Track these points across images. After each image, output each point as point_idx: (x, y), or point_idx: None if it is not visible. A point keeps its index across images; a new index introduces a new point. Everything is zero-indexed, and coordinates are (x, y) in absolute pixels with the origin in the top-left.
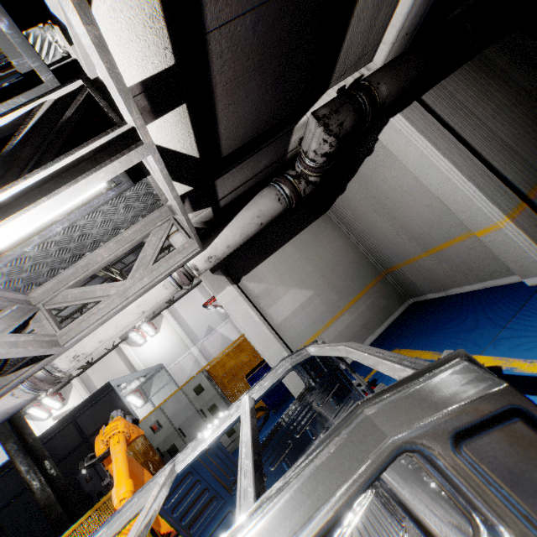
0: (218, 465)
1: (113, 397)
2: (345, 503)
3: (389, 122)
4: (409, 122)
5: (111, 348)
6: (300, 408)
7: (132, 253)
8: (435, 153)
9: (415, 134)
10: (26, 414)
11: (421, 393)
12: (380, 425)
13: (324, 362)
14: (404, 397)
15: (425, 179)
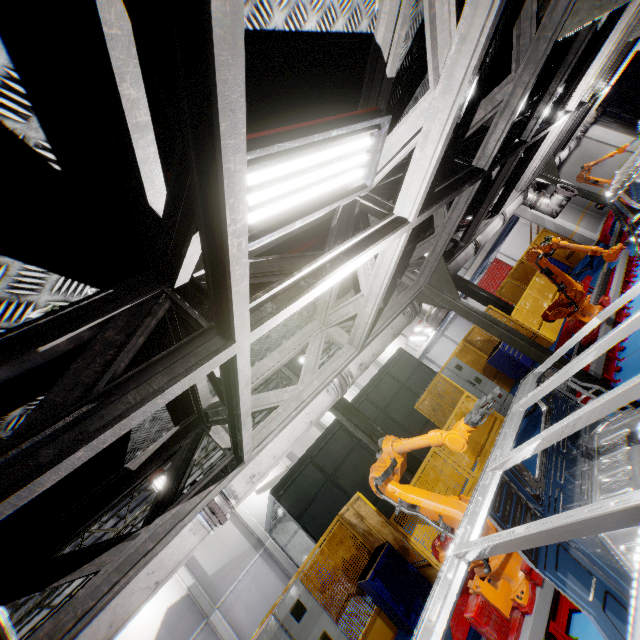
0: None
1: (408, 357)
2: None
3: (590, 128)
4: (597, 126)
5: None
6: None
7: None
8: (610, 132)
9: (601, 129)
10: None
11: None
12: None
13: None
14: None
15: (608, 142)
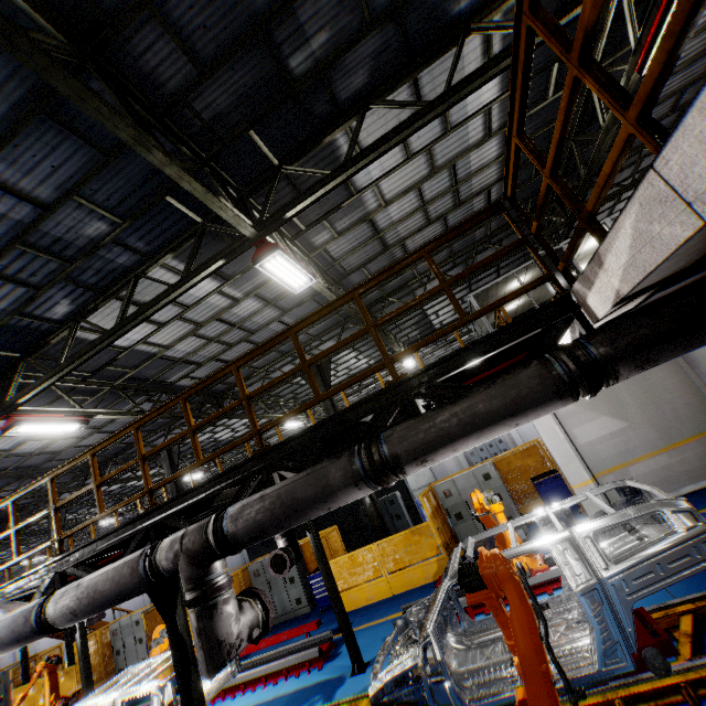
0: (566, 517)
1: None
2: (641, 514)
3: None
4: None
5: None
6: (614, 508)
7: (417, 329)
8: None
9: None
10: None
11: (666, 503)
12: (653, 505)
13: (635, 490)
14: (662, 502)
15: None
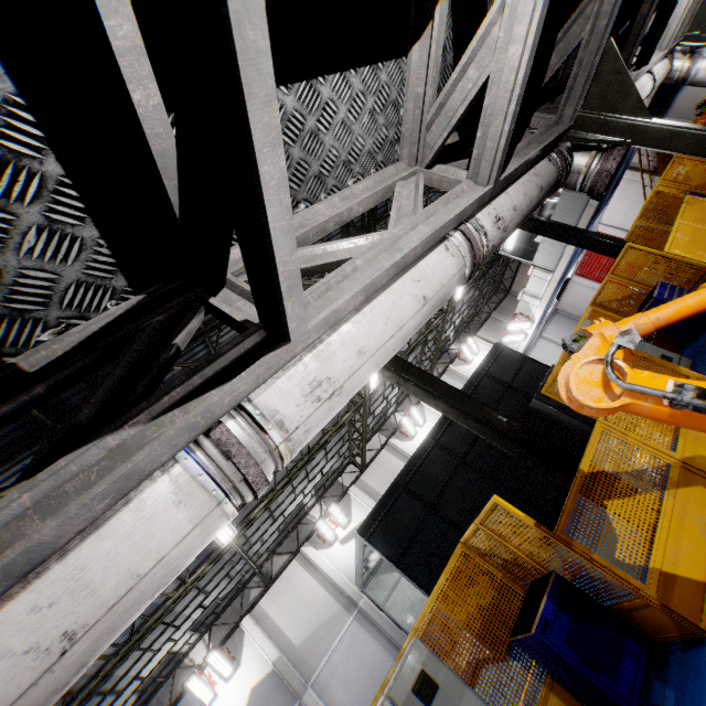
0: None
1: (509, 352)
2: None
3: None
4: None
5: (379, 447)
6: None
7: None
8: None
9: None
10: (303, 544)
11: None
12: None
13: None
14: None
15: None
